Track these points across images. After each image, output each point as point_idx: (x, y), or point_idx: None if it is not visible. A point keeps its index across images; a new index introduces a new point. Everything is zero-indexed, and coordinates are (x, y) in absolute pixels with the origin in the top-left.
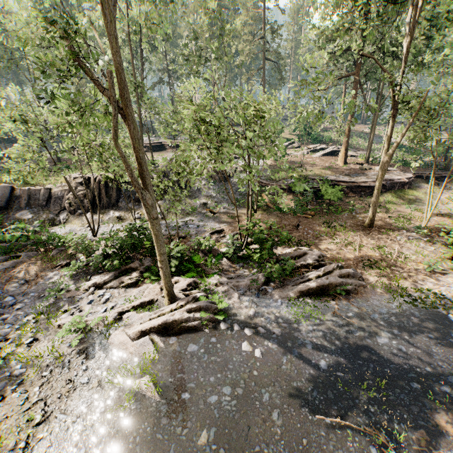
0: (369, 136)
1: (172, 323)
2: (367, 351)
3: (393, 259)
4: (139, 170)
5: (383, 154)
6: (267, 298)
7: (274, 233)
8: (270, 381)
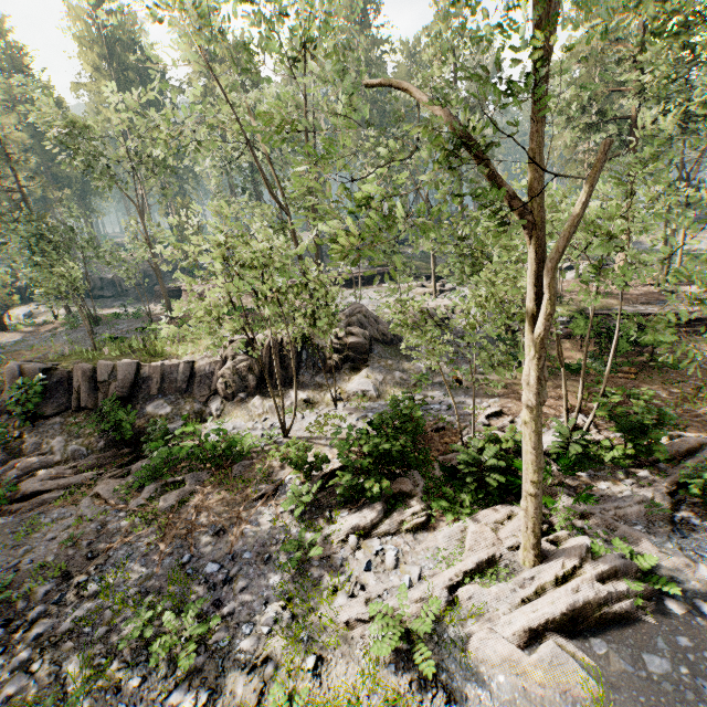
0: None
1: (583, 607)
2: None
3: None
4: (533, 317)
5: None
6: (704, 538)
7: None
8: None
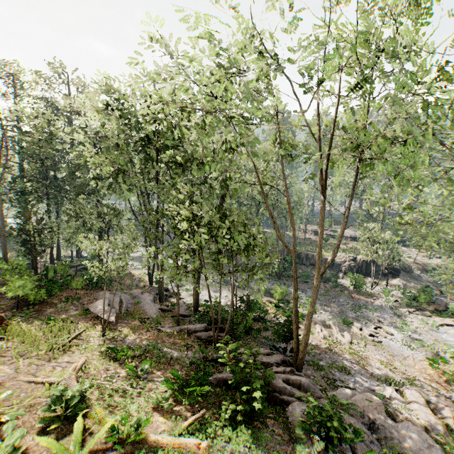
0: None
1: None
2: None
3: None
4: None
5: None
6: None
7: None
8: None
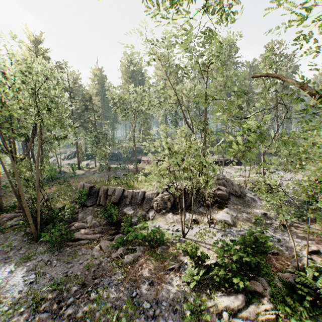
0: None
1: None
2: None
3: None
4: None
5: None
6: None
7: None
8: None
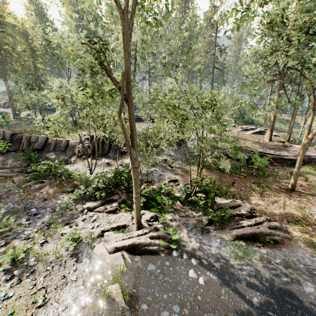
0: (288, 122)
1: (138, 245)
2: (295, 296)
3: (314, 219)
4: (131, 134)
5: (305, 137)
6: (209, 236)
7: (217, 187)
8: (211, 308)
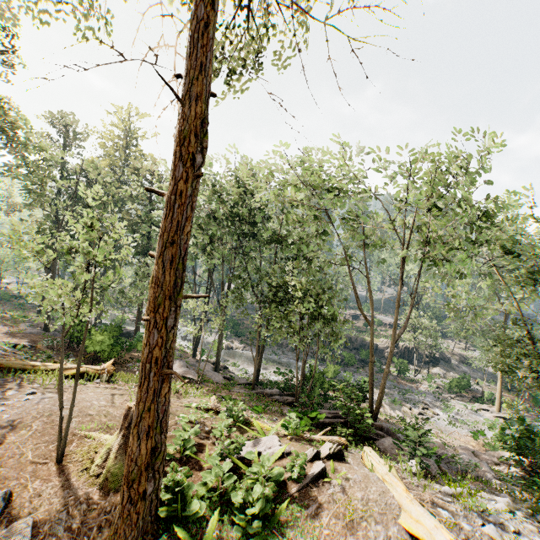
0: None
1: (508, 417)
2: None
3: None
4: None
5: None
6: None
7: None
8: None
